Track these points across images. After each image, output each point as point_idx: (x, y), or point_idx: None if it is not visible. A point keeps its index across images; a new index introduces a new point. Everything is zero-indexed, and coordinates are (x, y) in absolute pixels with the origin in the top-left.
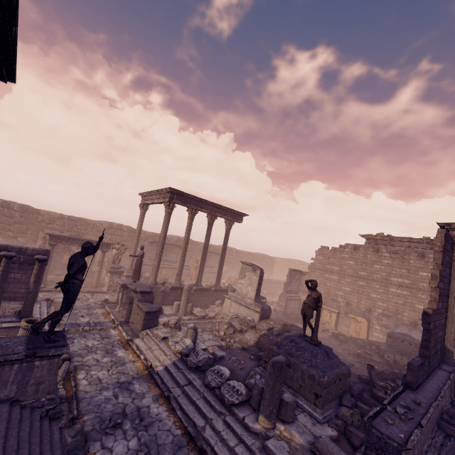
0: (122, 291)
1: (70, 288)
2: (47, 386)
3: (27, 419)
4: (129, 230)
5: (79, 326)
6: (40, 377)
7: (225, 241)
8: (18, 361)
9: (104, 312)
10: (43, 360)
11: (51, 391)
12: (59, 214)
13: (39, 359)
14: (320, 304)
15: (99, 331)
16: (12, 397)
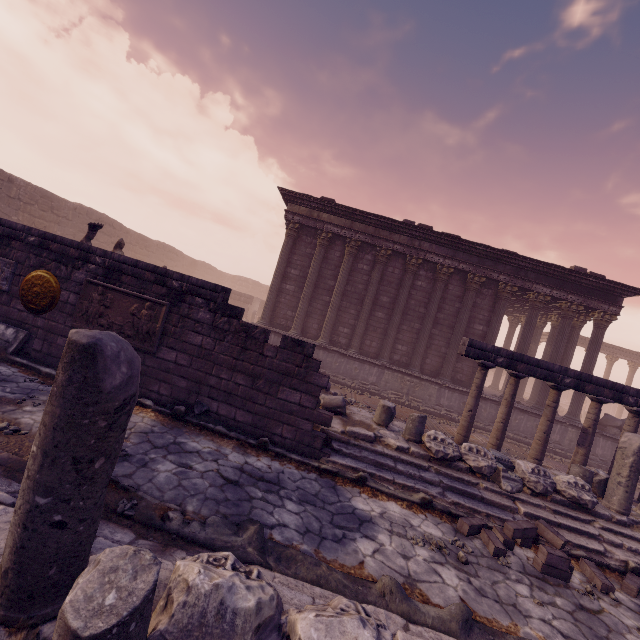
0: None
1: None
2: None
3: None
4: None
5: None
6: None
7: (627, 382)
8: None
9: None
10: None
11: None
12: None
13: None
14: None
15: None
16: None
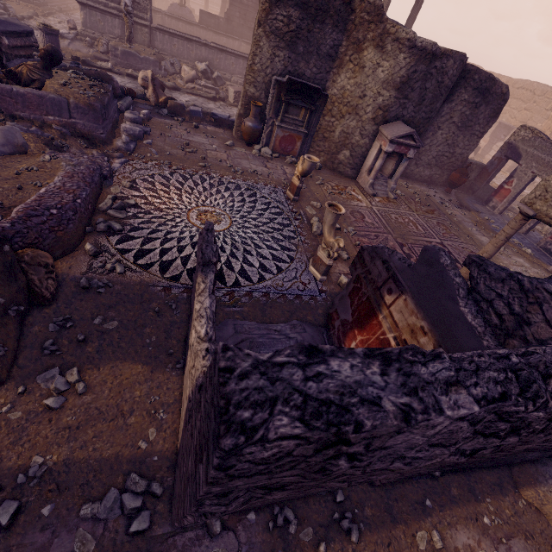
0: None
1: None
2: None
3: None
4: None
5: None
6: None
7: None
8: None
9: None
10: None
11: None
12: None
13: None
14: None
15: None
16: None
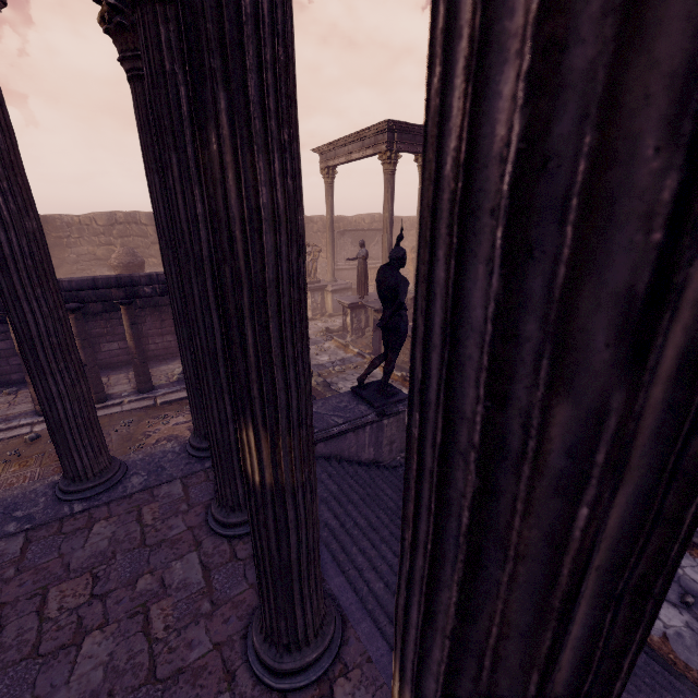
0: (350, 314)
1: (399, 323)
2: (399, 444)
3: (401, 480)
4: None
5: (327, 367)
6: (391, 436)
7: None
8: (369, 423)
9: (338, 345)
10: (389, 418)
11: (403, 449)
12: None
13: (386, 417)
14: None
15: (356, 370)
16: (371, 459)
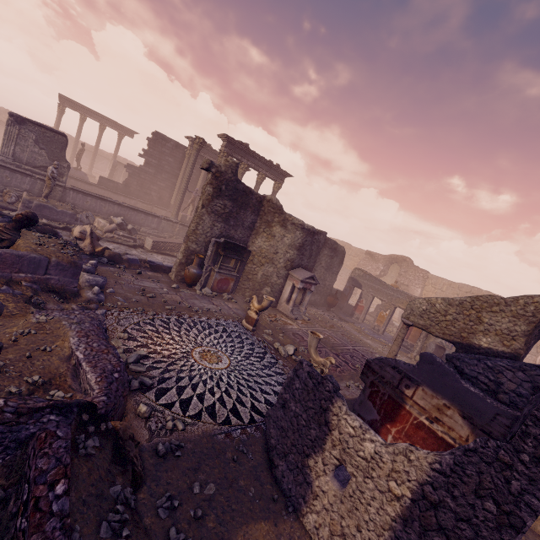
0: None
1: None
2: None
3: None
4: (69, 138)
5: None
6: None
7: (115, 148)
8: None
9: None
10: None
11: None
12: (4, 109)
13: None
14: (81, 153)
15: None
16: None
